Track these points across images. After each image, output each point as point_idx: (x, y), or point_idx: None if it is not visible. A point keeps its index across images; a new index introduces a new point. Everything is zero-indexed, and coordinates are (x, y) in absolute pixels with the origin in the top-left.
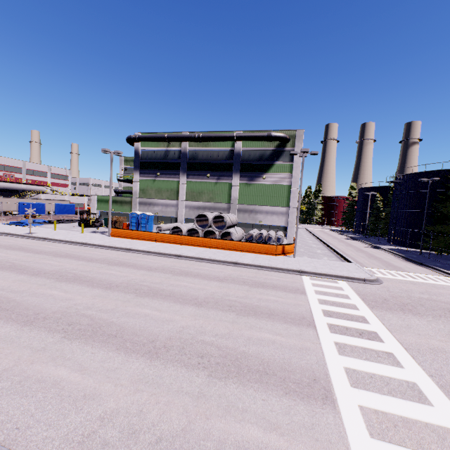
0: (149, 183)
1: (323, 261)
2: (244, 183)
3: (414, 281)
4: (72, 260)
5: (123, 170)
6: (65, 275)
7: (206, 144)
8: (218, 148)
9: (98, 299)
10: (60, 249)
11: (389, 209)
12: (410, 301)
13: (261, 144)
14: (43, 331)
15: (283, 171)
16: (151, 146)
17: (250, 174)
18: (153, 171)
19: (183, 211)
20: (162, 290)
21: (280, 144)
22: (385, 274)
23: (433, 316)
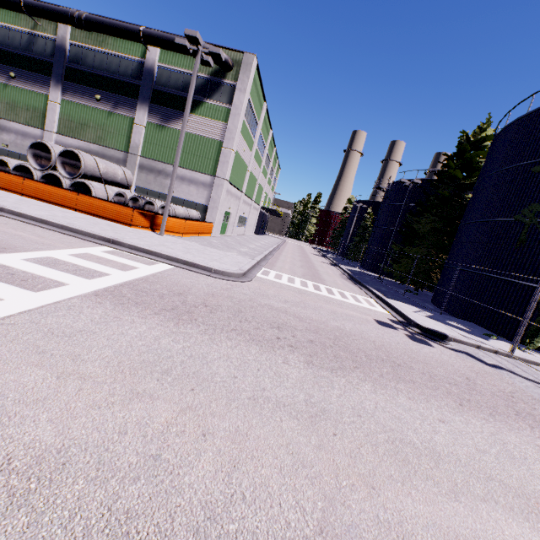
0: None
1: (202, 248)
2: (154, 124)
3: (309, 291)
4: None
5: None
6: None
7: (101, 40)
8: (120, 53)
9: None
10: None
11: None
12: (227, 304)
13: (190, 64)
14: None
15: (215, 117)
16: (4, 20)
17: (166, 111)
18: (5, 69)
19: None
20: None
21: (218, 71)
22: (280, 278)
23: (213, 328)
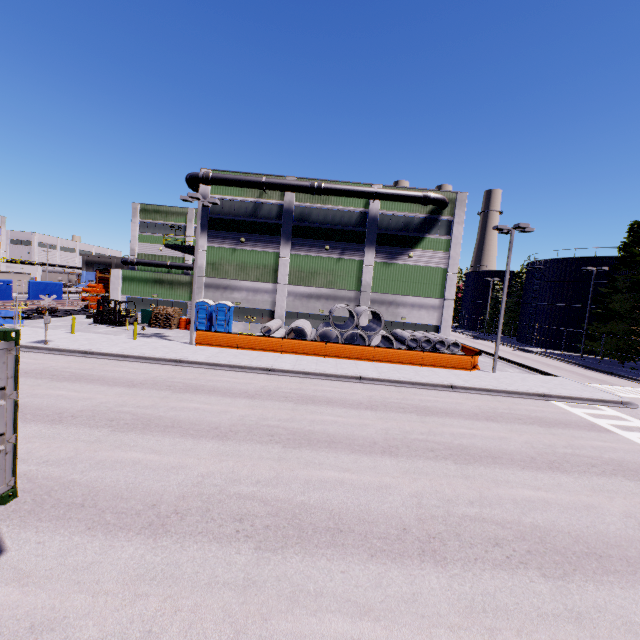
0: (225, 253)
1: (533, 377)
2: (381, 263)
3: None
4: (221, 398)
5: (138, 226)
6: (275, 434)
7: (324, 199)
8: (343, 207)
9: (424, 480)
10: (156, 376)
11: (512, 301)
12: None
13: (408, 207)
14: (492, 570)
15: (436, 248)
16: (230, 194)
17: (391, 250)
18: (233, 235)
19: (284, 301)
20: (464, 447)
21: (435, 210)
22: (612, 391)
23: None
